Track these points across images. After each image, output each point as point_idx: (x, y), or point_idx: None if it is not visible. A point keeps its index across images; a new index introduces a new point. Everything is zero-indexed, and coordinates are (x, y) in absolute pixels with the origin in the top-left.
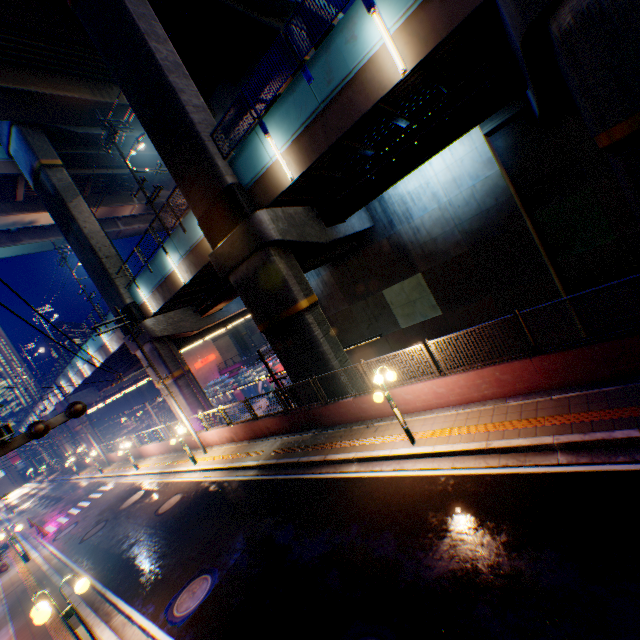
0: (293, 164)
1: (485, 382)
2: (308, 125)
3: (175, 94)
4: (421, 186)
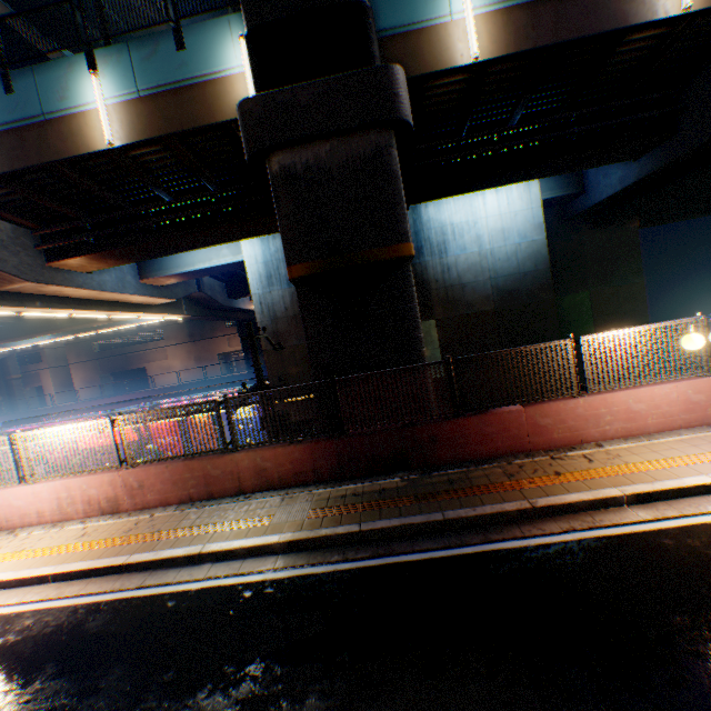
0: (485, 39)
1: None
2: (535, 1)
3: None
4: (468, 223)
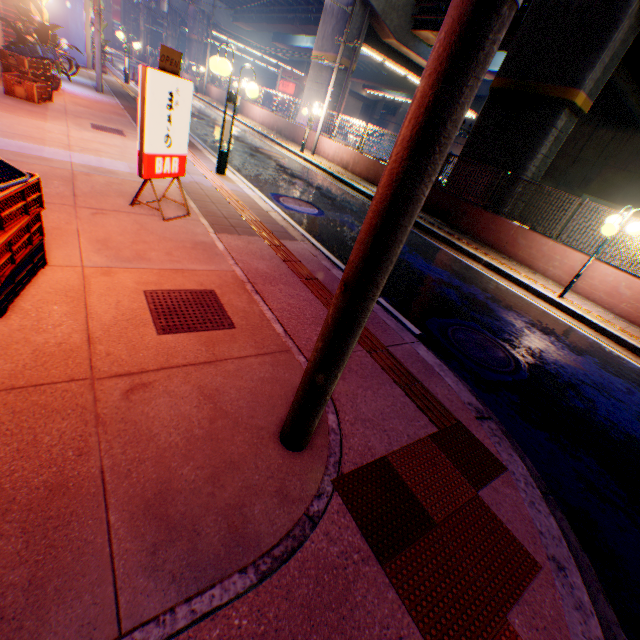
0: None
1: None
2: None
3: None
4: None
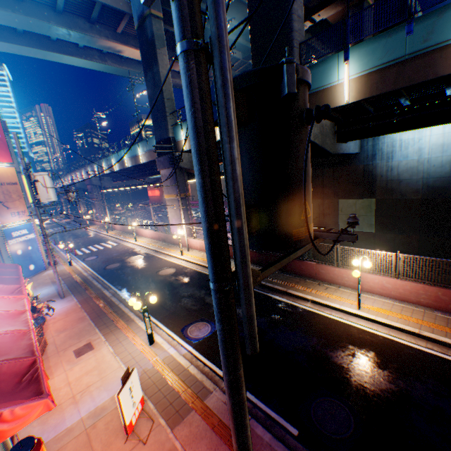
0: (354, 91)
1: (426, 294)
2: (385, 67)
3: (290, 1)
4: (413, 139)
